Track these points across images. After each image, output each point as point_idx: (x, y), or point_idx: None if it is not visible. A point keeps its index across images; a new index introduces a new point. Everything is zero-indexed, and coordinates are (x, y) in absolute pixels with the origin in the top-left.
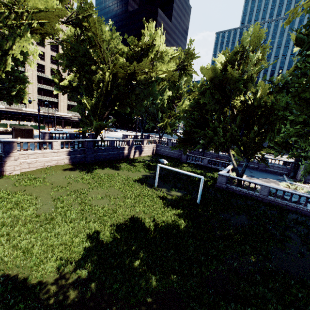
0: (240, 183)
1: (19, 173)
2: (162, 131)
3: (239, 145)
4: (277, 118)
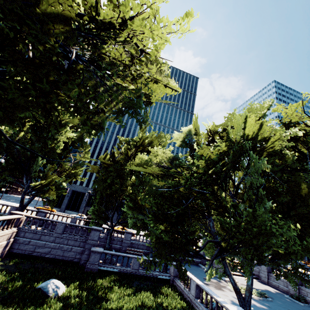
0: None
1: None
2: (33, 194)
3: None
4: None
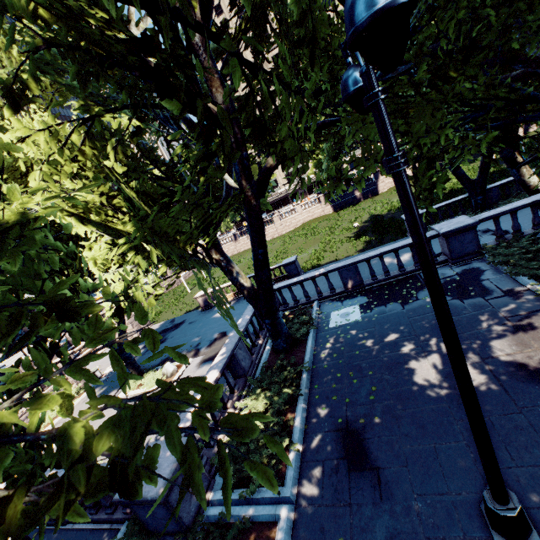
0: None
1: (387, 191)
2: None
3: None
4: None
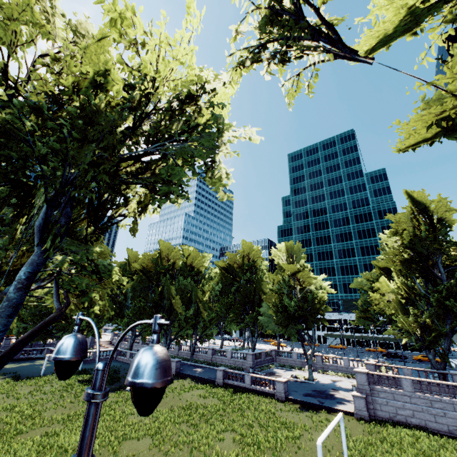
0: None
1: None
2: None
3: (83, 328)
4: (117, 315)
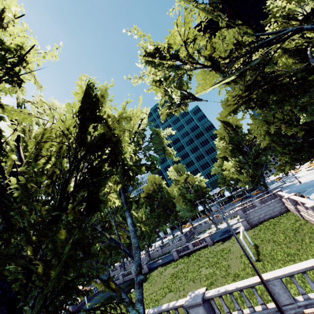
0: (77, 303)
1: None
2: None
3: None
4: None
